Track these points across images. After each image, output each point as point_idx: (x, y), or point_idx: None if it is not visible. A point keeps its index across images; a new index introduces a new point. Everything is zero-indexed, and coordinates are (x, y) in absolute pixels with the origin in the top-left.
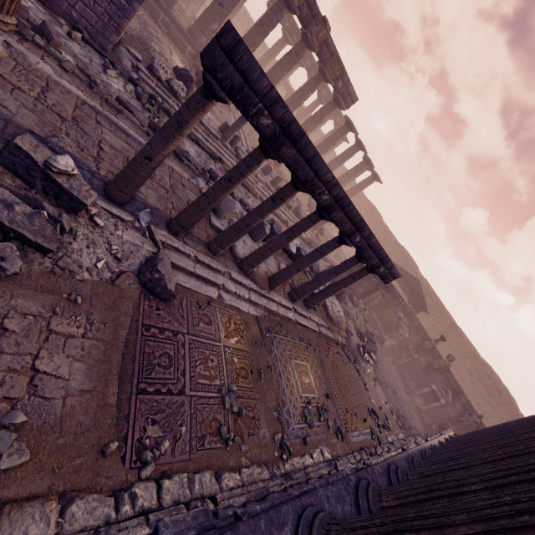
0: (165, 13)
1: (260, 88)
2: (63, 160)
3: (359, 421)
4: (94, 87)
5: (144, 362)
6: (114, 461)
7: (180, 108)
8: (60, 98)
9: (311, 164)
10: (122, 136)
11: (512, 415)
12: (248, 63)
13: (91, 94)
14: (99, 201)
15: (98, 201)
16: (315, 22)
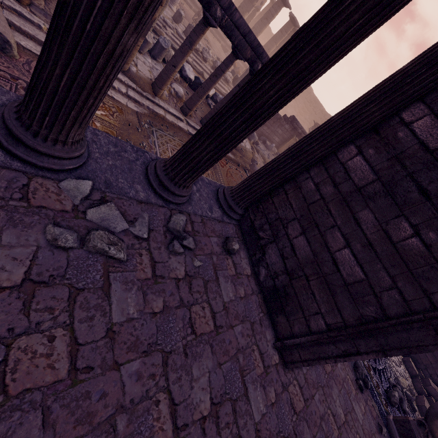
0: None
1: None
2: None
3: None
4: None
5: None
6: None
7: None
8: None
9: None
10: None
11: None
12: None
13: None
14: None
15: None
16: None
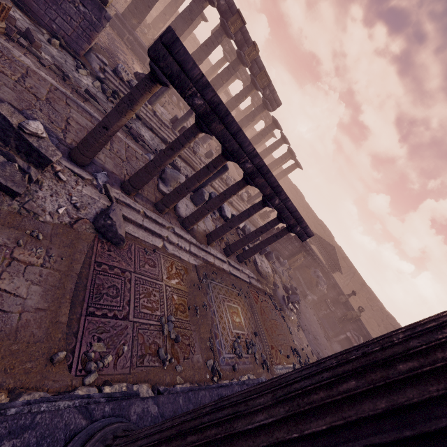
0: (130, 33)
1: (193, 75)
2: (34, 124)
3: (283, 357)
4: (66, 80)
5: (94, 291)
6: (61, 368)
7: (132, 89)
8: (37, 83)
9: (236, 137)
10: (87, 116)
11: None
12: (184, 56)
13: (64, 85)
14: (64, 162)
15: (62, 161)
16: (247, 45)
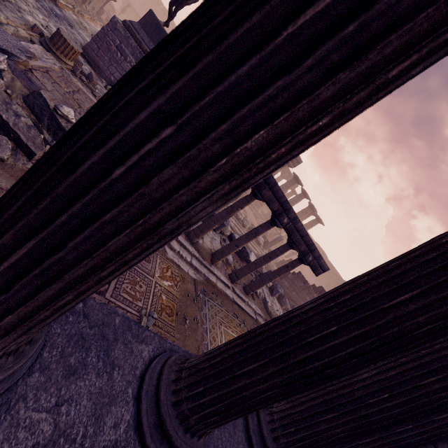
0: None
1: None
2: (67, 109)
3: None
4: None
5: None
6: None
7: None
8: (84, 99)
9: None
10: None
11: None
12: None
13: None
14: None
15: None
16: None
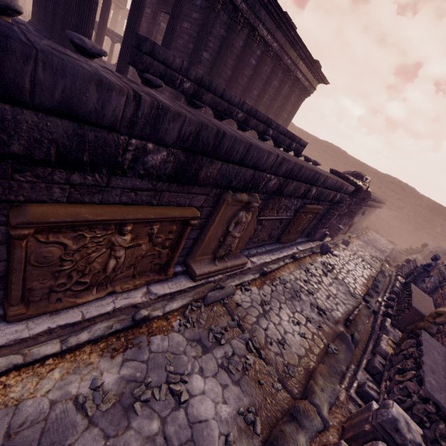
0: None
1: None
2: None
3: None
4: None
5: None
6: None
7: None
8: None
9: None
10: None
11: (293, 130)
12: None
13: None
14: None
15: None
16: None
